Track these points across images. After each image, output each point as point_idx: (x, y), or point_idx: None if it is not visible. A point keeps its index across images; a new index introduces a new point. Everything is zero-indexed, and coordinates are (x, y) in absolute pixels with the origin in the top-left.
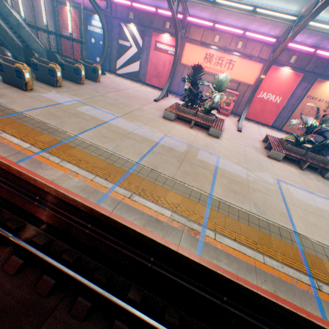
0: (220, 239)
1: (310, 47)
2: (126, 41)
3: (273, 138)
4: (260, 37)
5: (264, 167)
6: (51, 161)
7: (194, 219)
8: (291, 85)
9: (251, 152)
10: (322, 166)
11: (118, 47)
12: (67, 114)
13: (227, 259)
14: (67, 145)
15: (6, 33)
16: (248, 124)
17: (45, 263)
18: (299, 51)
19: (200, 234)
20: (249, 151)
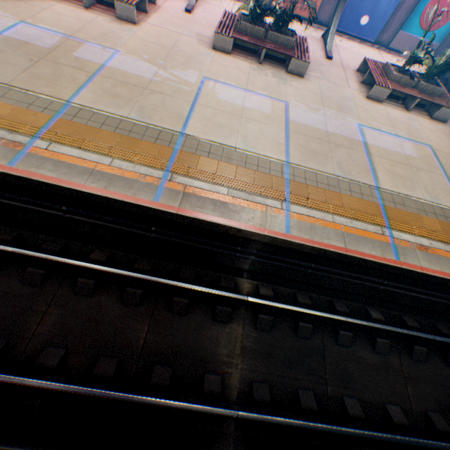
0: (55, 149)
1: None
2: None
3: (232, 17)
4: None
5: (197, 63)
6: None
7: (22, 131)
8: None
9: (188, 44)
10: (282, 52)
11: None
12: None
13: (55, 167)
14: None
15: None
16: (216, 1)
17: None
18: None
19: (25, 147)
20: (186, 42)
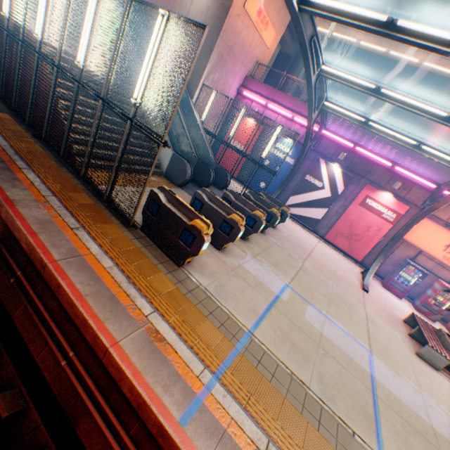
0: None
1: None
2: (317, 179)
3: None
4: None
5: None
6: None
7: None
8: None
9: None
10: None
11: (301, 181)
12: (308, 341)
13: None
14: None
15: (184, 137)
16: None
17: None
18: None
19: None
20: None
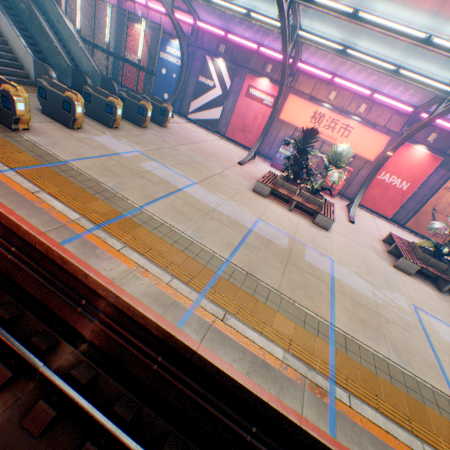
0: (357, 407)
1: None
2: (208, 79)
3: (400, 240)
4: (392, 103)
5: (393, 283)
6: (109, 245)
7: (315, 366)
8: (424, 170)
9: (371, 257)
10: None
11: (196, 85)
12: (128, 172)
13: (373, 447)
14: (130, 221)
15: (54, 47)
16: (359, 212)
17: (89, 419)
18: (443, 128)
19: (328, 395)
20: (369, 255)
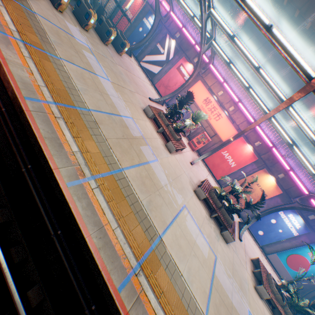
0: (96, 193)
1: (271, 142)
2: (162, 48)
3: (209, 184)
4: (246, 112)
5: (185, 193)
6: (21, 50)
7: (91, 168)
8: (246, 160)
9: (185, 179)
10: (224, 223)
11: (154, 47)
12: (71, 45)
13: (87, 205)
14: (46, 56)
15: None
16: (202, 167)
17: None
18: (263, 140)
19: (84, 178)
20: (184, 177)
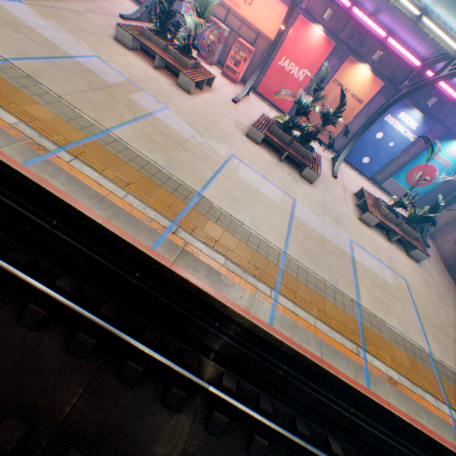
0: (76, 165)
1: None
2: None
3: (268, 119)
4: None
5: (230, 141)
6: None
7: (53, 138)
8: (319, 57)
9: (227, 124)
10: (301, 160)
11: None
12: None
13: (68, 181)
14: None
15: None
16: (258, 103)
17: None
18: (334, 0)
19: (48, 153)
20: (226, 122)
